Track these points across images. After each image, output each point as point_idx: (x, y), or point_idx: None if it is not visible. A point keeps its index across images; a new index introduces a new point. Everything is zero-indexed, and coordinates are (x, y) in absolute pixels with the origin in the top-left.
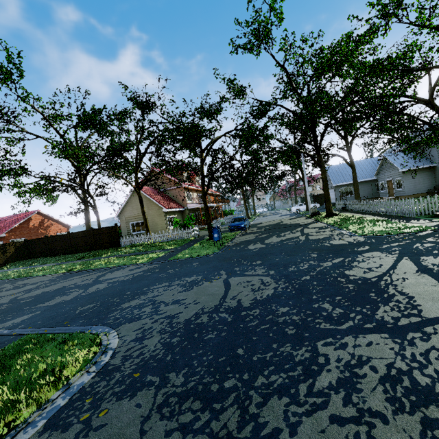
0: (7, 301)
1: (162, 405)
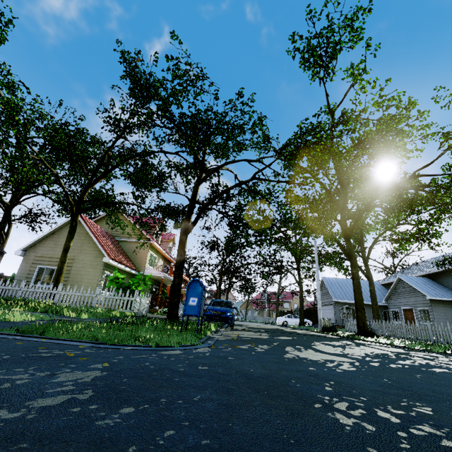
0: None
1: None
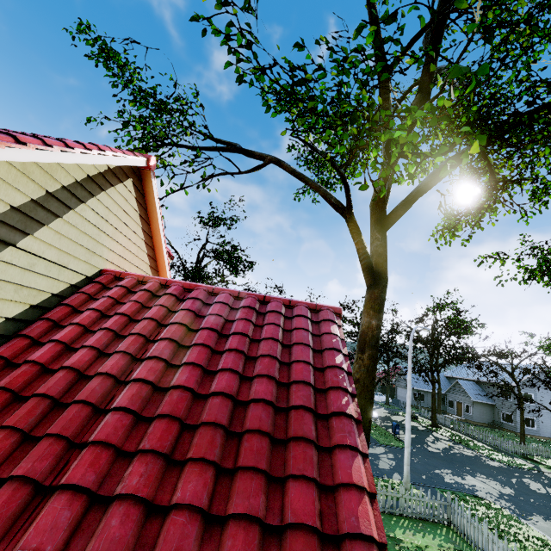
0: None
1: (544, 519)
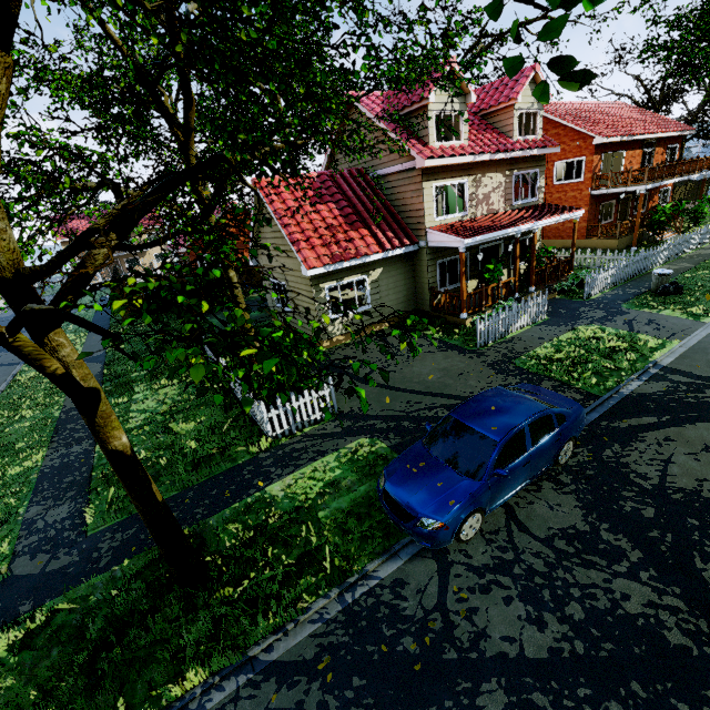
0: None
1: None
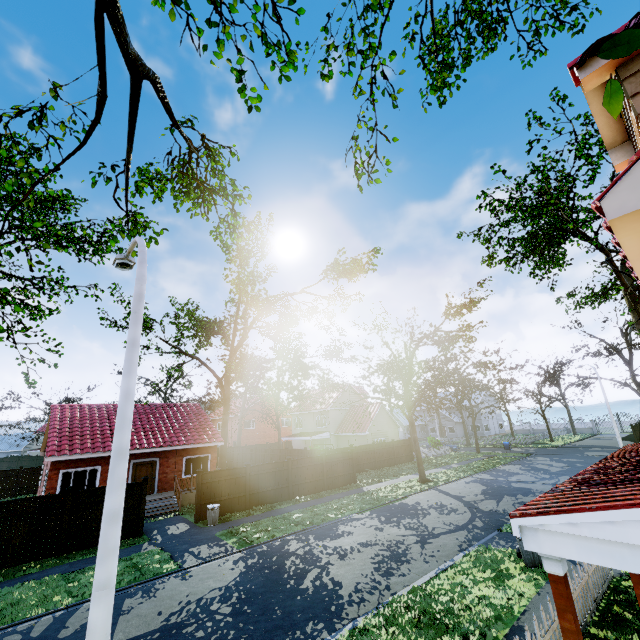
0: (566, 464)
1: None
